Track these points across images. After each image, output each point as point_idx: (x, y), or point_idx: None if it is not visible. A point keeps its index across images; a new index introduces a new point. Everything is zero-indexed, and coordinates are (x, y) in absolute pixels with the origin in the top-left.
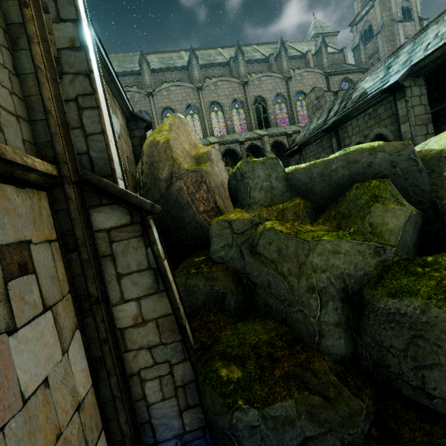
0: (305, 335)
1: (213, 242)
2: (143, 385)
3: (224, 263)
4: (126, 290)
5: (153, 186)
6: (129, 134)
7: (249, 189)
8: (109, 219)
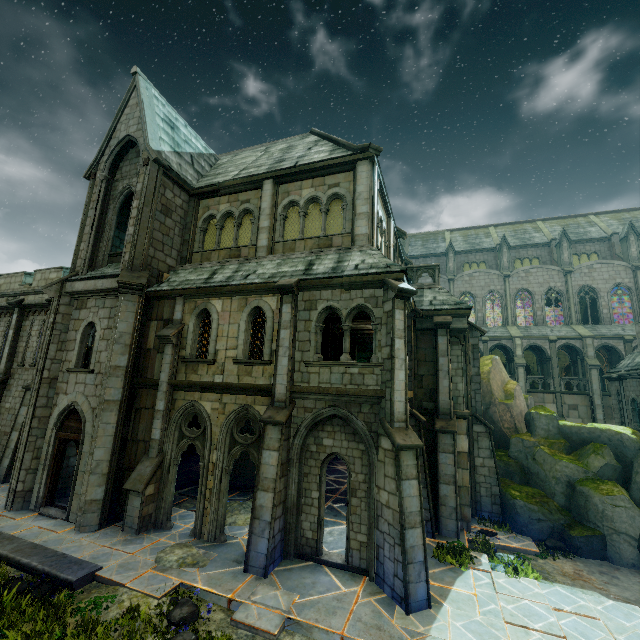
0: (549, 494)
1: (511, 447)
2: (480, 488)
3: (516, 459)
4: (480, 453)
5: None
6: None
7: (536, 427)
8: (478, 429)
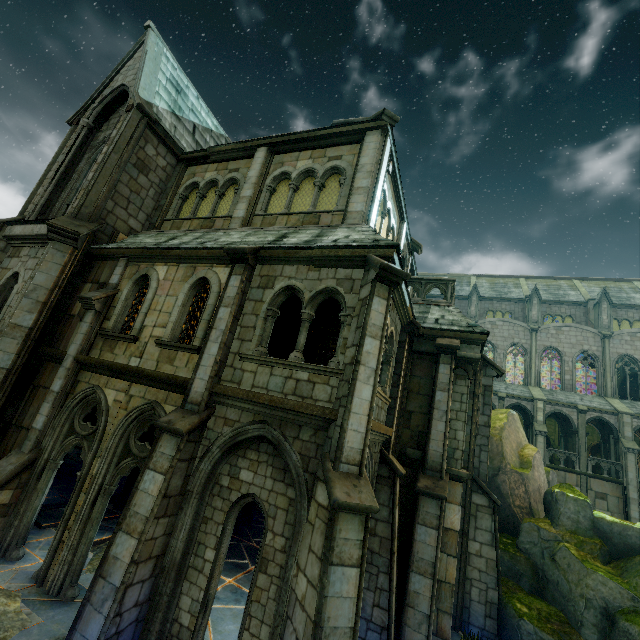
0: (573, 621)
1: (522, 534)
2: (471, 587)
3: (526, 554)
4: (477, 535)
5: None
6: None
7: (560, 513)
8: (479, 500)
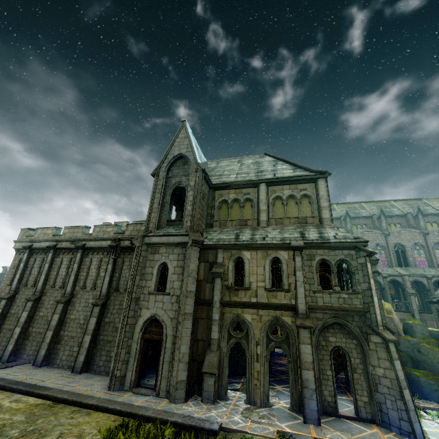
0: (436, 373)
1: (401, 344)
2: None
3: (405, 352)
4: None
5: None
6: None
7: (415, 331)
8: None
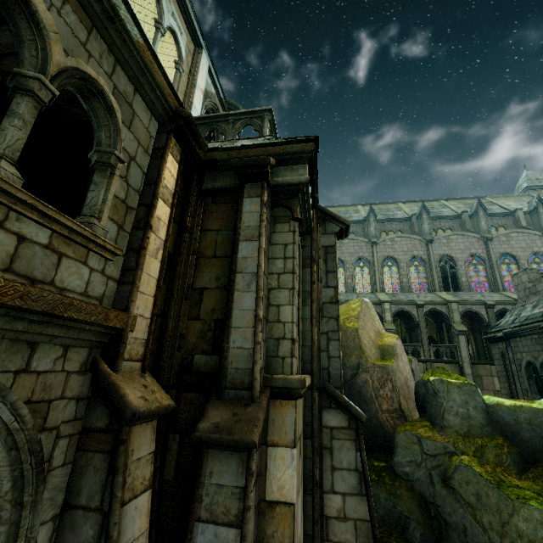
0: None
1: (398, 452)
2: None
3: (408, 481)
4: (336, 482)
5: None
6: None
7: (443, 409)
8: (334, 419)
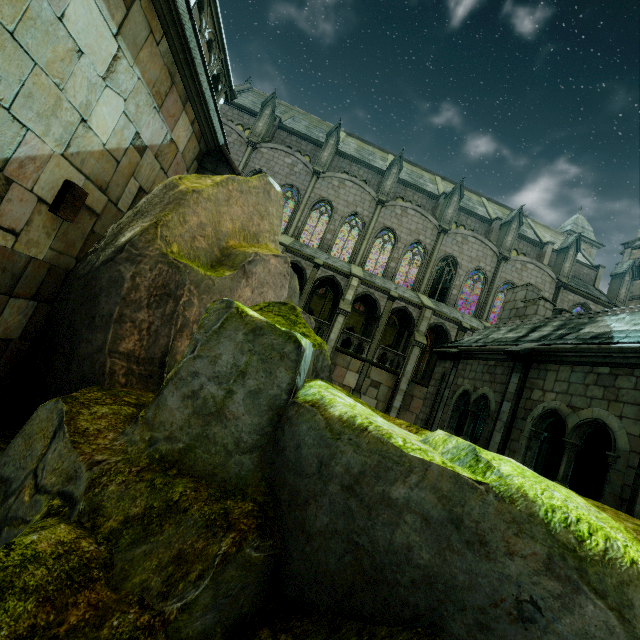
0: None
1: (13, 445)
2: None
3: None
4: None
5: (102, 248)
6: (197, 171)
7: (172, 374)
8: None
